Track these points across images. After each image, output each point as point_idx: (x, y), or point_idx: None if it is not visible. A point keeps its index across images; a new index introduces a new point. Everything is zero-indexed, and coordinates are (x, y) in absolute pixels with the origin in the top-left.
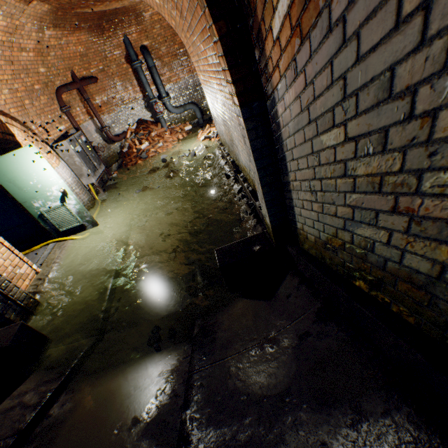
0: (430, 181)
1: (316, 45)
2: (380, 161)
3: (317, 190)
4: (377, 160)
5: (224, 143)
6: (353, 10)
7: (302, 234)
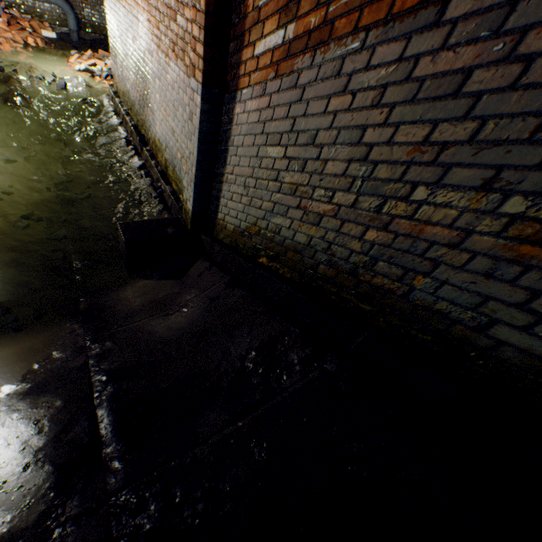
0: (317, 193)
1: (284, 88)
2: (299, 177)
3: (251, 186)
4: (298, 176)
5: (123, 96)
6: (310, 88)
7: (221, 225)
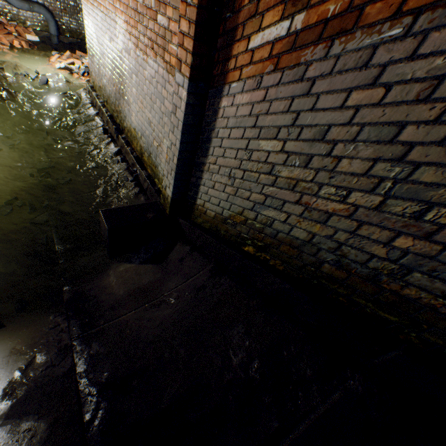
0: (325, 191)
1: (286, 81)
2: (301, 172)
3: (237, 177)
4: (299, 171)
5: (100, 90)
6: (322, 81)
7: (200, 210)
